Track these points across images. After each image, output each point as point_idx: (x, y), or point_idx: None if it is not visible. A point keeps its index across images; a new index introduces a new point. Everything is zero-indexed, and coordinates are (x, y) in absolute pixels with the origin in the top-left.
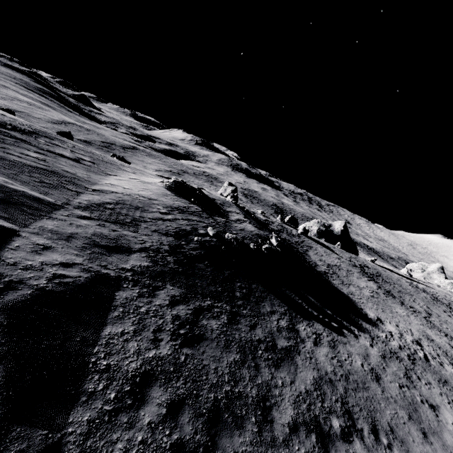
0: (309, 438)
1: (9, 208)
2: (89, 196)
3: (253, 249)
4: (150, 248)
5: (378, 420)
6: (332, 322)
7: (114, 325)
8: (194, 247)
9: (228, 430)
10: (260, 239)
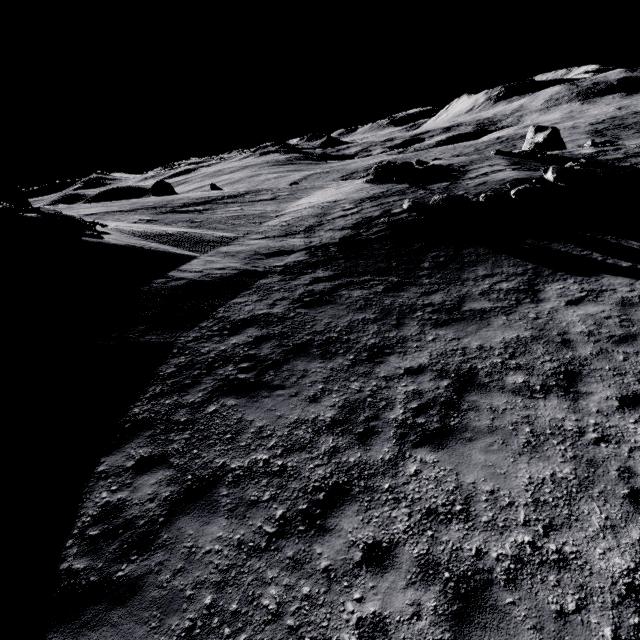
0: (436, 382)
1: (198, 245)
2: (270, 222)
3: (483, 203)
4: (315, 246)
5: None
6: None
7: (242, 298)
8: (376, 231)
9: (309, 358)
10: (508, 183)
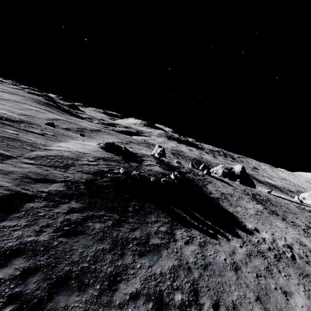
0: (146, 305)
1: None
2: (39, 152)
3: (152, 181)
4: (70, 180)
5: (223, 298)
6: (209, 229)
7: (11, 221)
8: (106, 180)
9: (68, 291)
10: (160, 175)
